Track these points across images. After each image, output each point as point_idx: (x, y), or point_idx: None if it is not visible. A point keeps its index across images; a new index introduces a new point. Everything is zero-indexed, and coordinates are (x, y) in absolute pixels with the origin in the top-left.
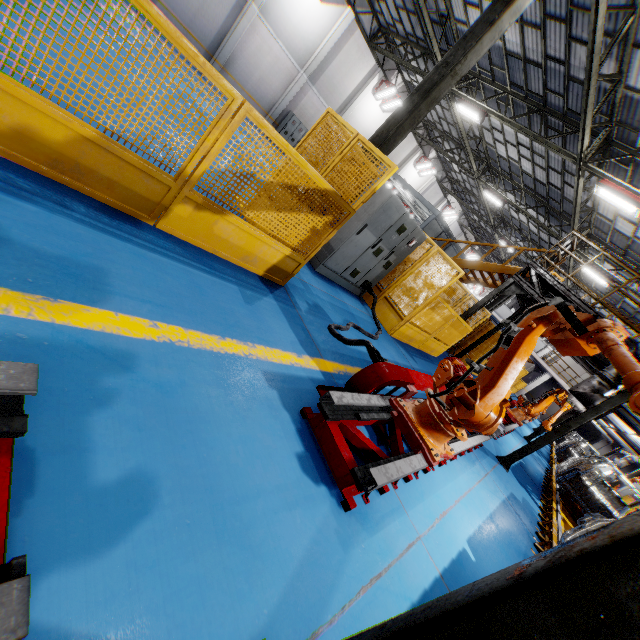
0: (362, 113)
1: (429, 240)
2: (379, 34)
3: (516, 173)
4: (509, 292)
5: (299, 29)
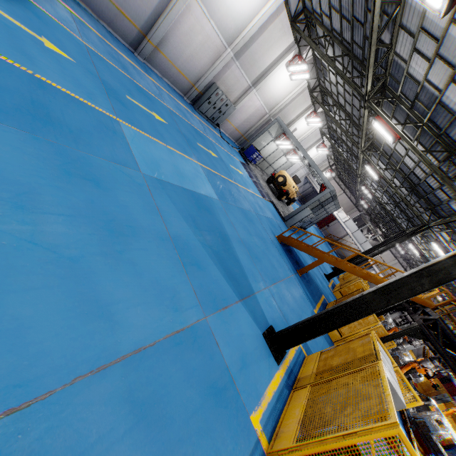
0: (274, 81)
1: (389, 356)
2: (302, 14)
3: (396, 159)
4: (415, 336)
5: (232, 9)
